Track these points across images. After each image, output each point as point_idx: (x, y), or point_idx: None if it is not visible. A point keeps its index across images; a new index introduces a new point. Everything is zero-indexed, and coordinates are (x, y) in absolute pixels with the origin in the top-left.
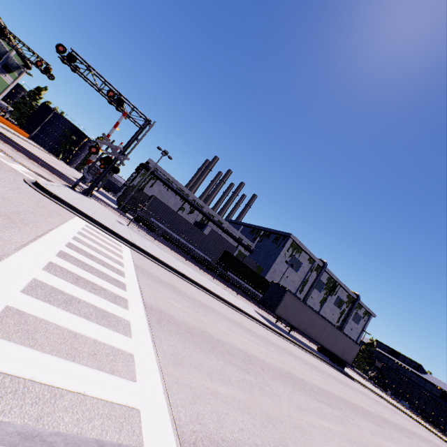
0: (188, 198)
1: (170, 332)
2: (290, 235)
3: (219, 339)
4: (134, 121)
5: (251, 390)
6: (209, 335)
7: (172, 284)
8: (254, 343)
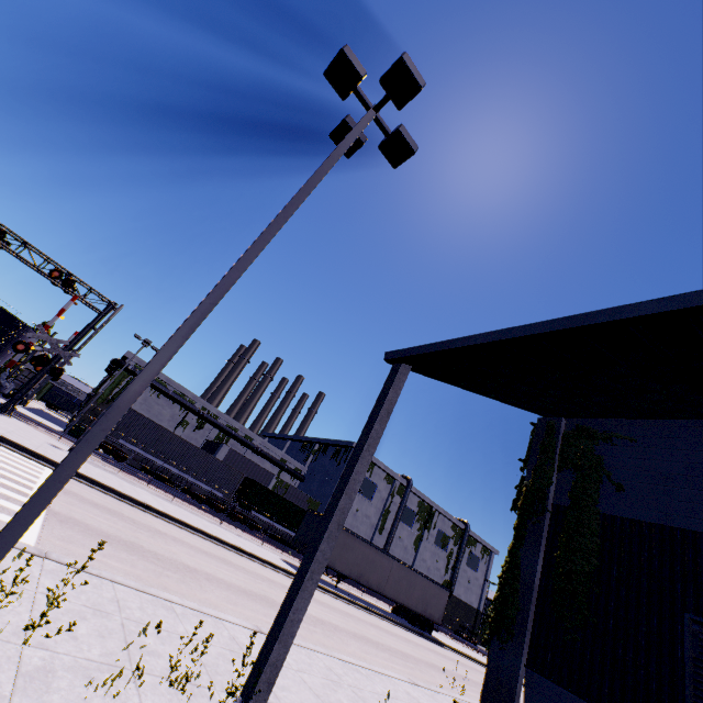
0: (193, 406)
1: (73, 529)
2: (352, 444)
3: (154, 551)
4: (90, 305)
5: (163, 576)
6: (138, 545)
7: (115, 510)
8: (227, 570)
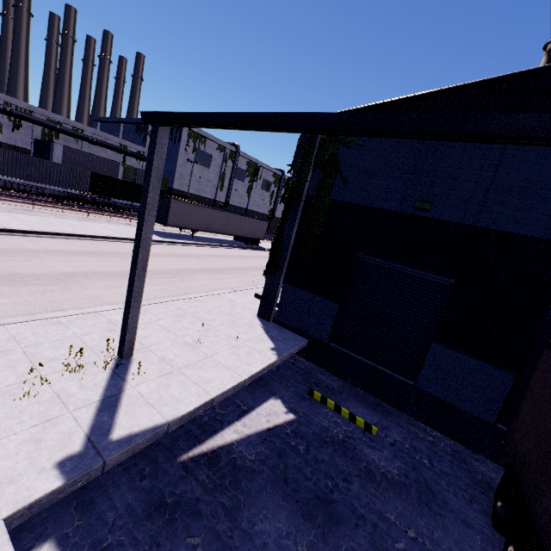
0: None
1: None
2: None
3: (33, 274)
4: None
5: (48, 293)
6: (16, 275)
7: None
8: (102, 262)
